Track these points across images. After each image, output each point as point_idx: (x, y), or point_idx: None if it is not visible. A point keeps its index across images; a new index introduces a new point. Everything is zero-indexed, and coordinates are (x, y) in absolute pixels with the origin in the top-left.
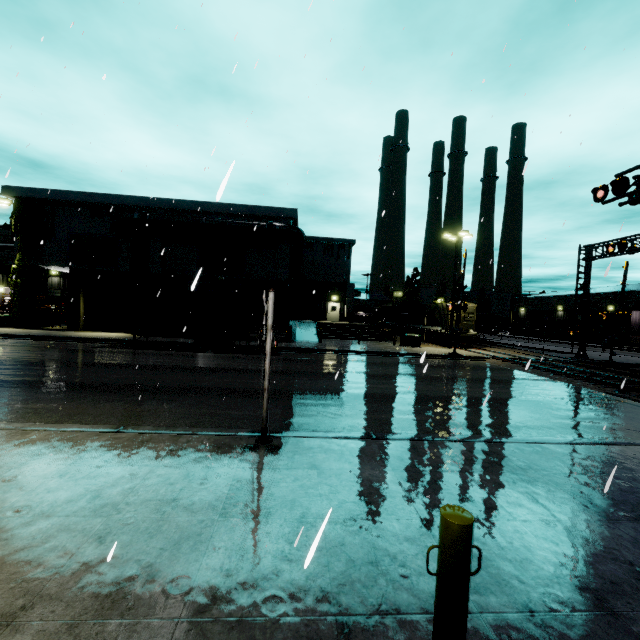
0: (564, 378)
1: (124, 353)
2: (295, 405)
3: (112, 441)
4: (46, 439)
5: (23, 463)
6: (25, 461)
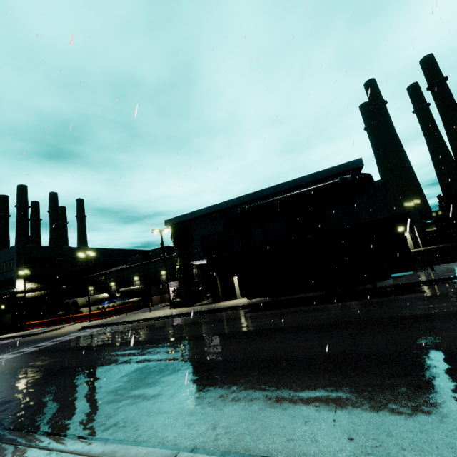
0: None
1: (274, 315)
2: None
3: None
4: None
5: None
6: None
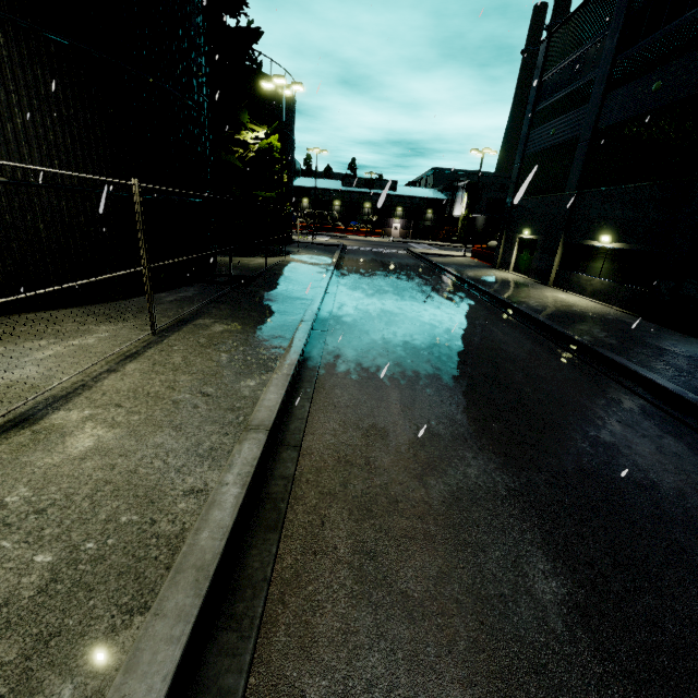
0: None
1: None
2: None
3: None
4: None
5: None
6: None
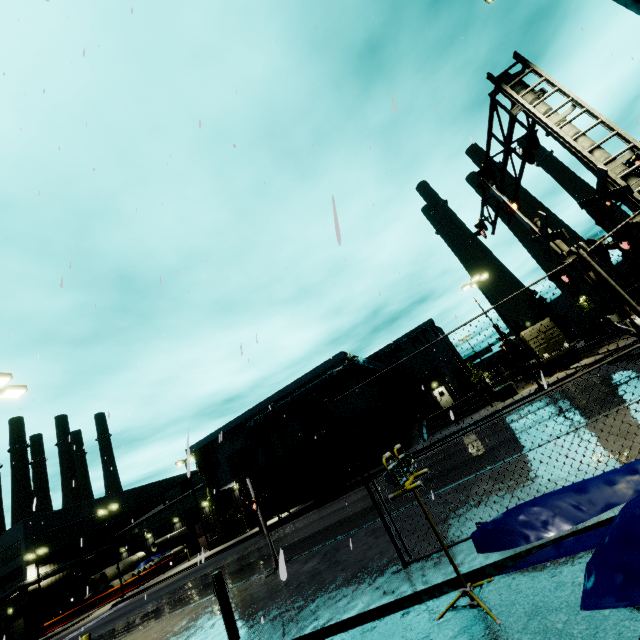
0: (623, 364)
1: (272, 533)
2: (335, 530)
3: (214, 599)
4: (190, 610)
5: (176, 623)
6: (177, 622)
